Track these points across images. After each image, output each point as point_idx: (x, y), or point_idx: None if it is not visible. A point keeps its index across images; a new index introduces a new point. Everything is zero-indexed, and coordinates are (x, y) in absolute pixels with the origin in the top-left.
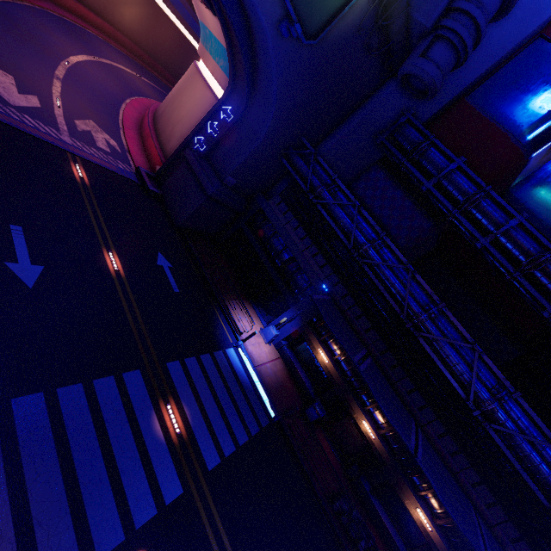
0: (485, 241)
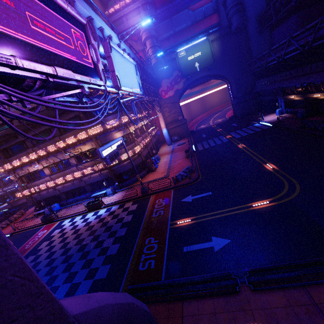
0: (293, 1)
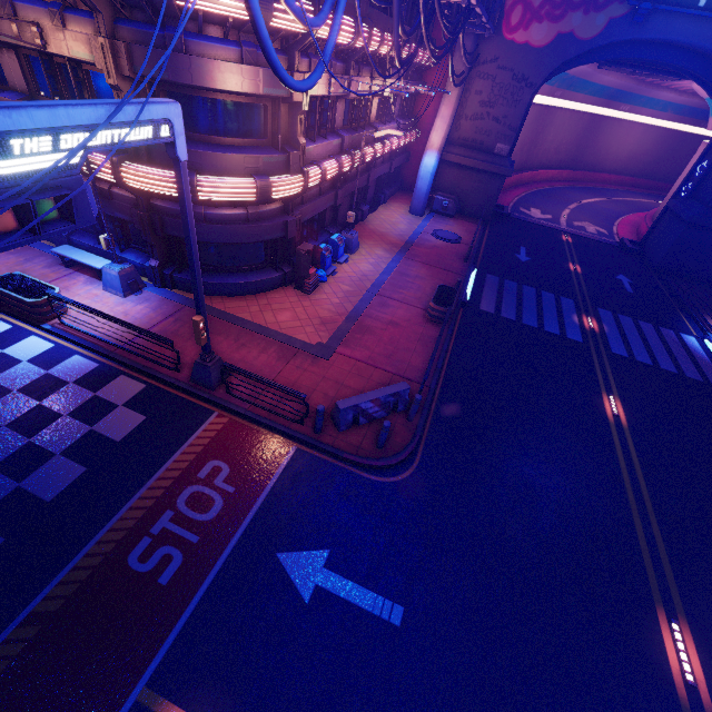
0: None
